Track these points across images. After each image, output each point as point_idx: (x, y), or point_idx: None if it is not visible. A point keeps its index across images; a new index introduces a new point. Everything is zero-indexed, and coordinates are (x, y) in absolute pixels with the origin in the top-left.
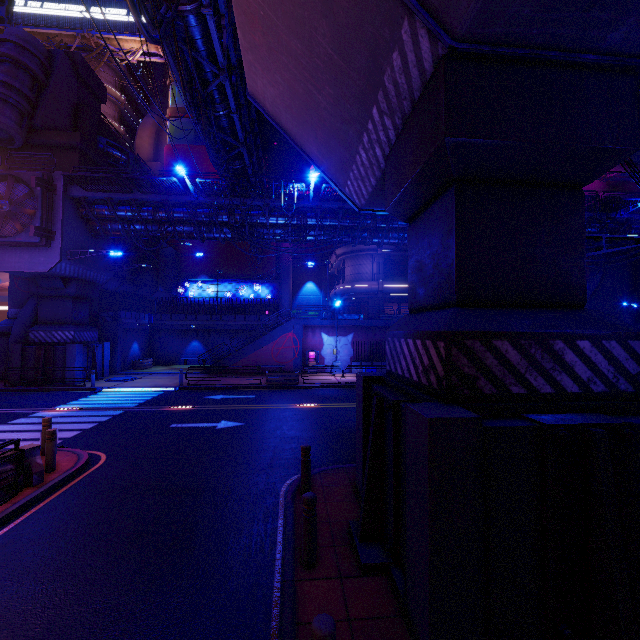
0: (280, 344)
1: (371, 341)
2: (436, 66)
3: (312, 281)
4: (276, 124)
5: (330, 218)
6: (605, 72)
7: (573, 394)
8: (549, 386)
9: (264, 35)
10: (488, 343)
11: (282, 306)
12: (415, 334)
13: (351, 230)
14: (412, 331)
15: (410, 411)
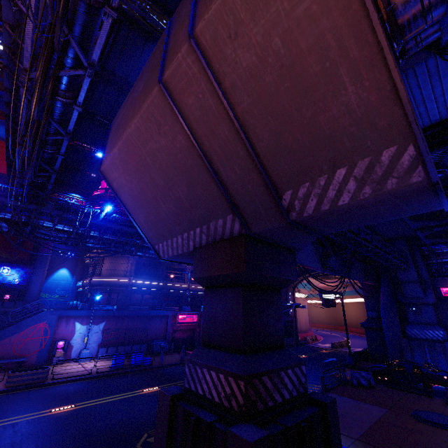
0: (27, 335)
1: (119, 328)
2: (239, 235)
3: (67, 268)
4: (116, 195)
5: (110, 234)
6: (288, 249)
7: (288, 399)
8: (281, 398)
9: (138, 164)
10: (260, 379)
11: (31, 291)
12: (218, 369)
13: (123, 244)
14: (215, 366)
15: (233, 435)
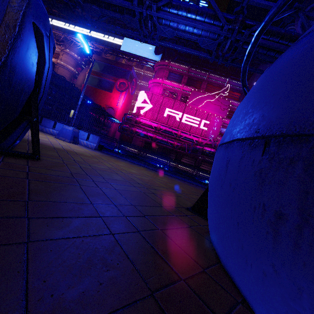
0: None
1: None
2: None
3: None
4: None
5: None
6: None
7: None
8: None
9: None
10: None
11: None
12: None
13: None
14: None
15: None
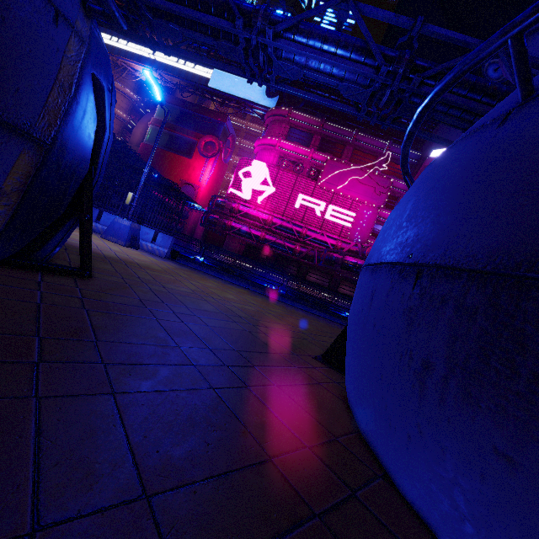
0: None
1: None
2: None
3: None
4: None
5: None
6: None
7: None
8: None
9: None
10: None
11: None
12: None
13: None
14: None
15: None
